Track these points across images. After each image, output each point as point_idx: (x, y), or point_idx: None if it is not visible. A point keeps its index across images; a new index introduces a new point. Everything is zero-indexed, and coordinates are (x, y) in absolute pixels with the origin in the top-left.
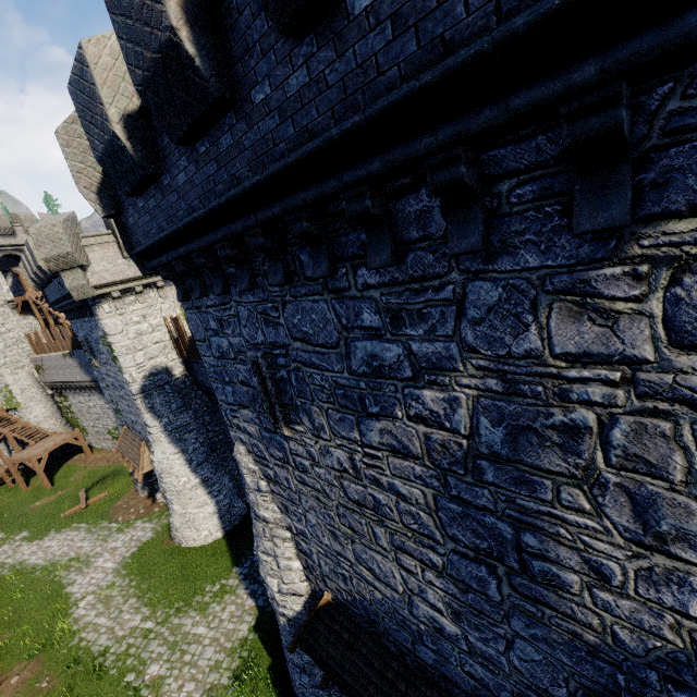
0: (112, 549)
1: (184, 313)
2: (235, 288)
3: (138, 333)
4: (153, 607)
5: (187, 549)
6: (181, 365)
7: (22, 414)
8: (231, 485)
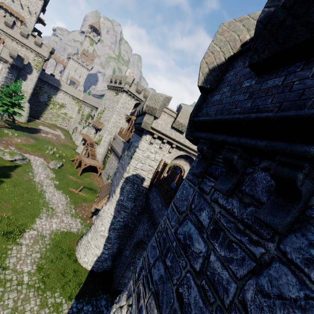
0: (62, 220)
1: (170, 163)
2: (310, 244)
3: (148, 156)
4: (37, 270)
5: (75, 257)
6: (149, 182)
7: (97, 147)
8: (115, 250)
